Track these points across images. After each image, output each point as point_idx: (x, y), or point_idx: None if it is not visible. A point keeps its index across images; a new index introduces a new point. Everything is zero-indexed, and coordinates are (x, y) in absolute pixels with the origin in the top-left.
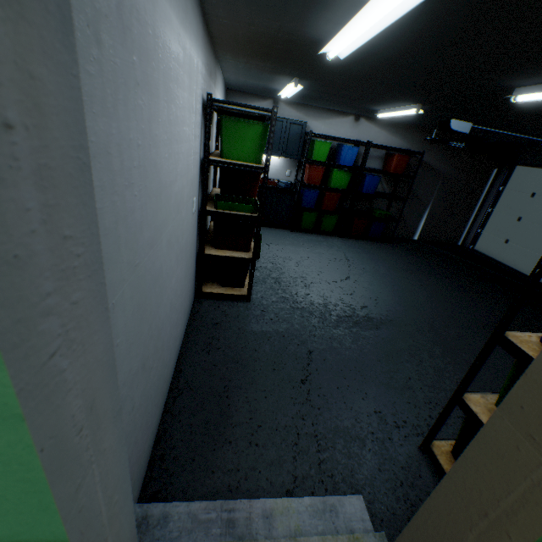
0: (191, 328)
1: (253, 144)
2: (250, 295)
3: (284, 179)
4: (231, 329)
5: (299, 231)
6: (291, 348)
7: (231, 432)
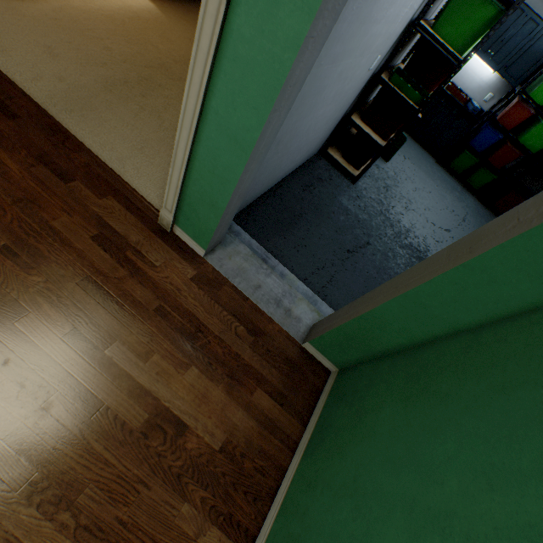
0: (303, 168)
1: (471, 28)
2: (357, 179)
3: (478, 103)
4: (327, 190)
5: (444, 168)
6: (357, 231)
7: (288, 235)
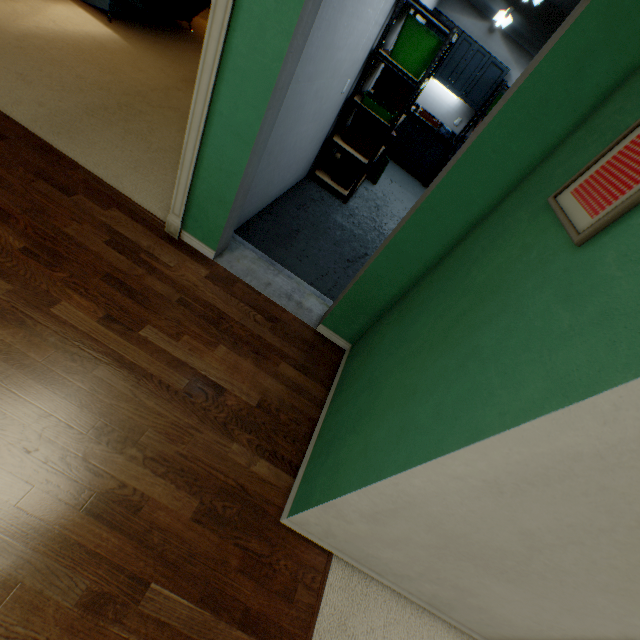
0: (294, 190)
1: (421, 56)
2: (348, 198)
3: (450, 128)
4: (321, 209)
5: None
6: (355, 244)
7: (289, 247)
